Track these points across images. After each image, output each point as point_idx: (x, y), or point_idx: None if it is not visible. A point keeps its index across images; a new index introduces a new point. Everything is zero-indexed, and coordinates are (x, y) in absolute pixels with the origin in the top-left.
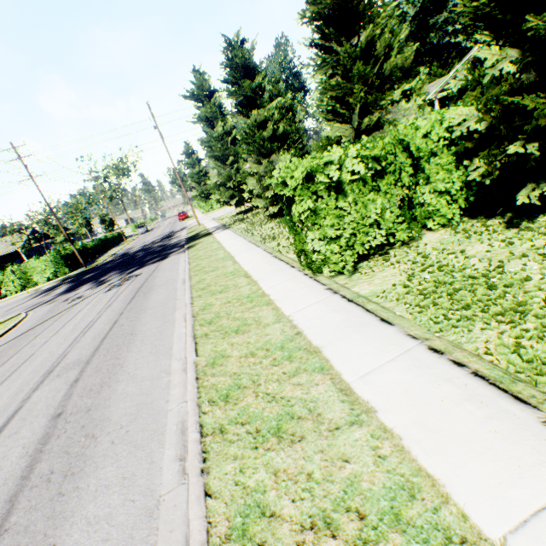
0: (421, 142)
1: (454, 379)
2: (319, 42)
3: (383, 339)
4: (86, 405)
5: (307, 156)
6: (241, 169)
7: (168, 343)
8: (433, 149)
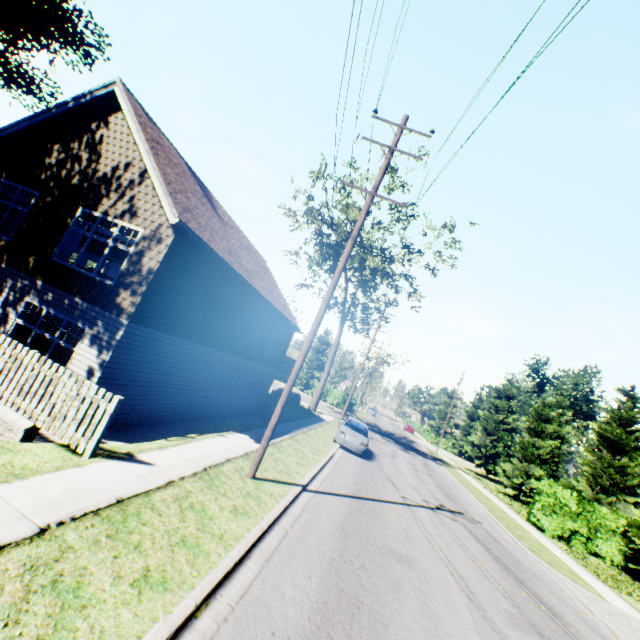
0: (605, 518)
1: (562, 552)
2: (595, 442)
3: (549, 542)
4: (445, 488)
5: (554, 486)
6: (498, 448)
7: (465, 495)
8: (610, 525)
